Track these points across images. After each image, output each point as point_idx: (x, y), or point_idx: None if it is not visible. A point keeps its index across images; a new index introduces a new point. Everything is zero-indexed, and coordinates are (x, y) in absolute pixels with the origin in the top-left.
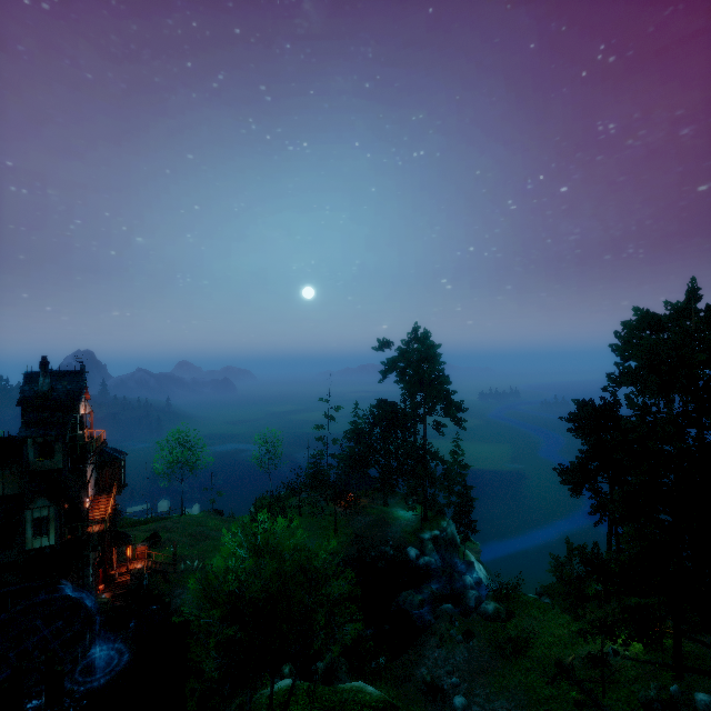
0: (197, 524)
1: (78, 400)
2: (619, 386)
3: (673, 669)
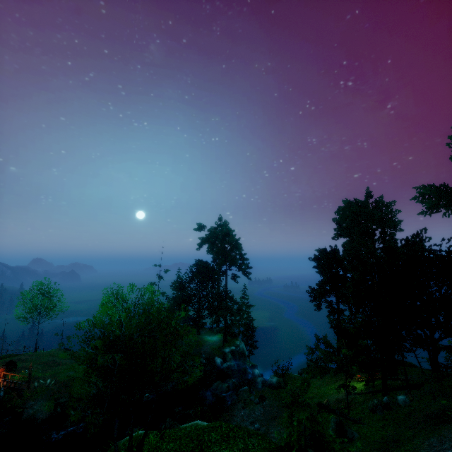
0: (49, 356)
1: None
2: (340, 236)
3: (383, 390)
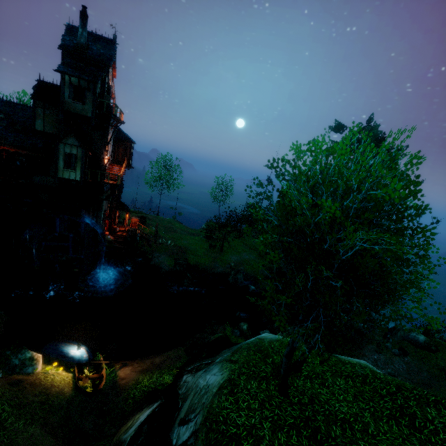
0: (168, 222)
1: (108, 63)
2: None
3: None
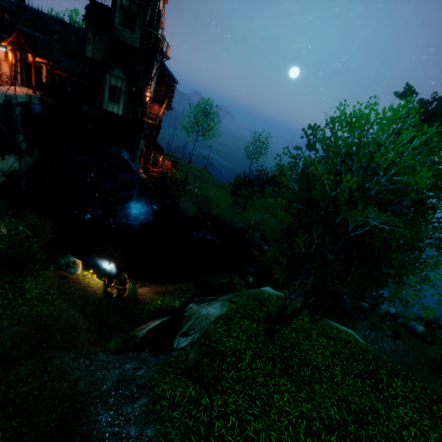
0: (198, 171)
1: None
2: None
3: None
